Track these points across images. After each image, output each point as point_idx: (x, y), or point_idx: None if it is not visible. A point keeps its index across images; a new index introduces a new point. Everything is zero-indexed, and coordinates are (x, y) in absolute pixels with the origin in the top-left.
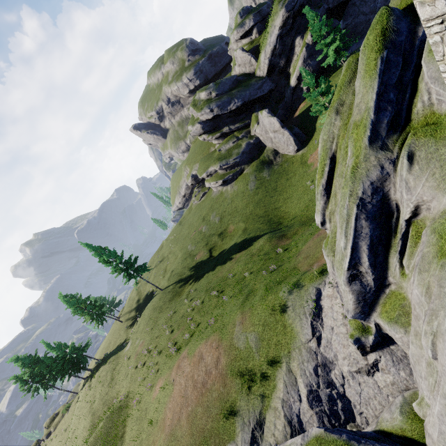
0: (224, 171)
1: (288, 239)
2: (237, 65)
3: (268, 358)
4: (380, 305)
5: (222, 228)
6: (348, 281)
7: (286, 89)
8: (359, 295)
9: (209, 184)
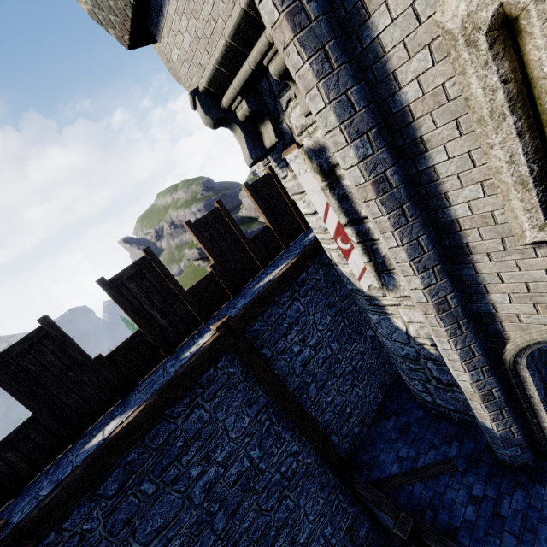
0: None
1: None
2: (245, 209)
3: None
4: None
5: None
6: None
7: None
8: None
9: None
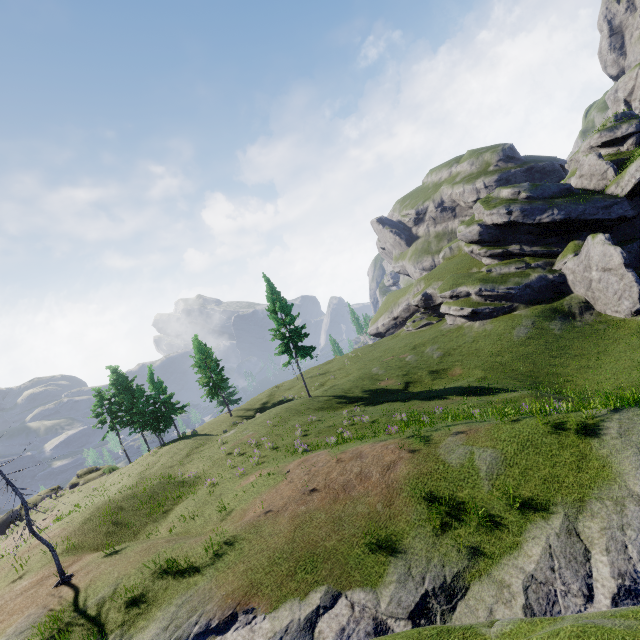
0: (480, 299)
1: None
2: (577, 176)
3: (515, 495)
4: None
5: (440, 366)
6: None
7: None
8: None
9: (447, 308)
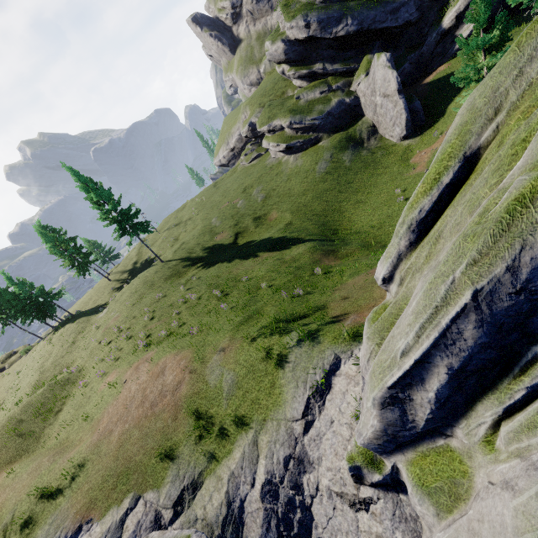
0: (293, 132)
1: (336, 259)
2: None
3: (237, 414)
4: (416, 452)
5: (262, 212)
6: (383, 402)
7: (431, 30)
8: (390, 428)
9: (267, 144)
